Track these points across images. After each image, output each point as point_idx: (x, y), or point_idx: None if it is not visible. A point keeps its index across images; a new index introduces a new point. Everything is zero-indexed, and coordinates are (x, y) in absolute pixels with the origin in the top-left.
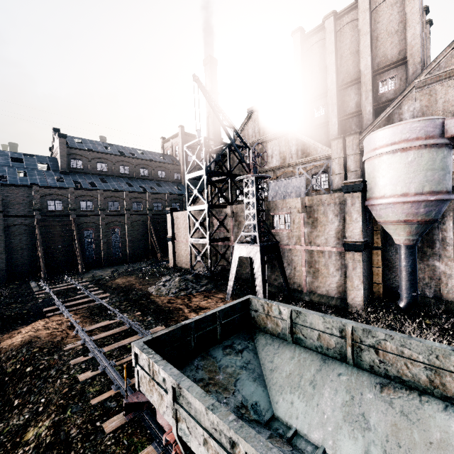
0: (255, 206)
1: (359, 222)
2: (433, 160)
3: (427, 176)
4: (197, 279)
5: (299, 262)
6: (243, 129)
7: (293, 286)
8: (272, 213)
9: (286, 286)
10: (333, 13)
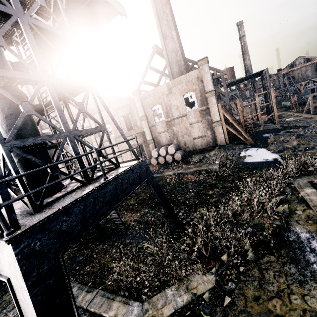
0: None
1: None
2: None
3: None
4: None
5: None
6: None
7: None
8: None
9: None
10: None
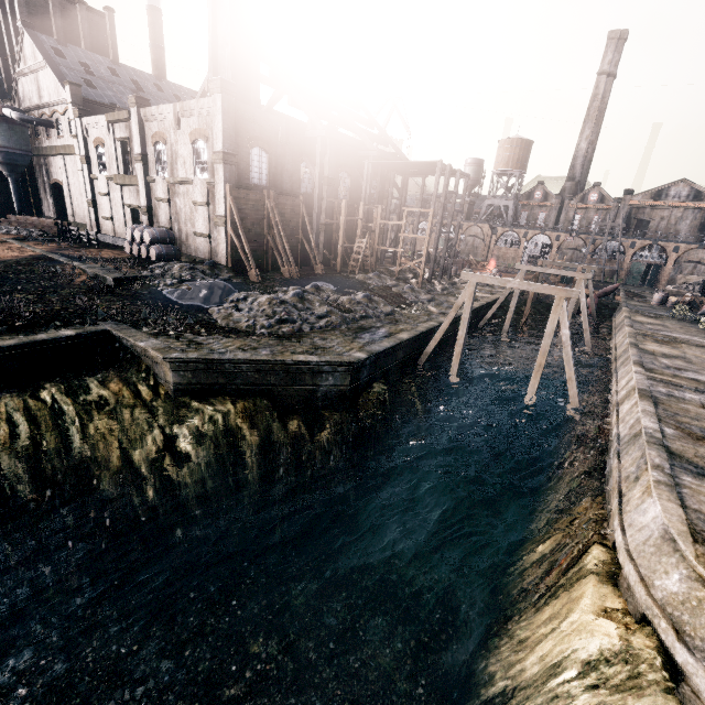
0: None
1: None
2: None
3: None
4: None
5: None
6: None
7: None
8: None
9: None
10: None
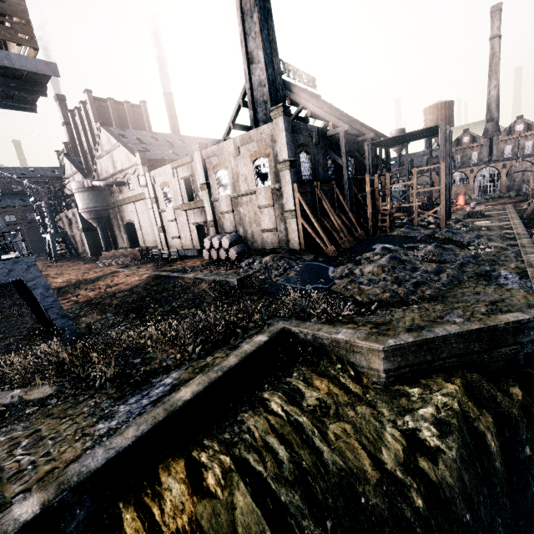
0: (47, 216)
1: (80, 220)
2: (83, 197)
3: (83, 203)
4: (46, 255)
5: (80, 240)
6: (65, 165)
7: (83, 251)
8: (69, 218)
9: (75, 251)
10: (76, 108)
